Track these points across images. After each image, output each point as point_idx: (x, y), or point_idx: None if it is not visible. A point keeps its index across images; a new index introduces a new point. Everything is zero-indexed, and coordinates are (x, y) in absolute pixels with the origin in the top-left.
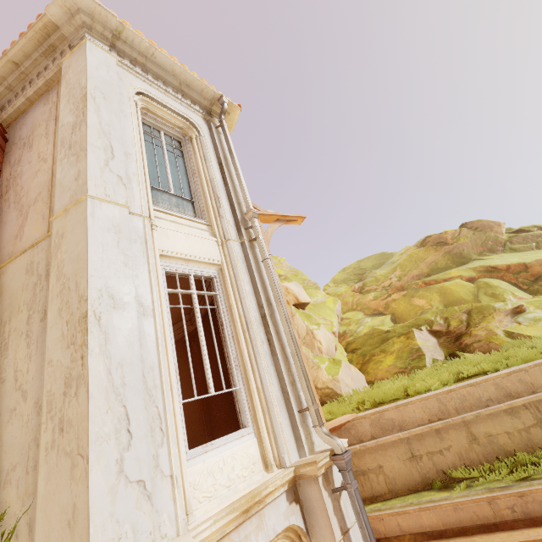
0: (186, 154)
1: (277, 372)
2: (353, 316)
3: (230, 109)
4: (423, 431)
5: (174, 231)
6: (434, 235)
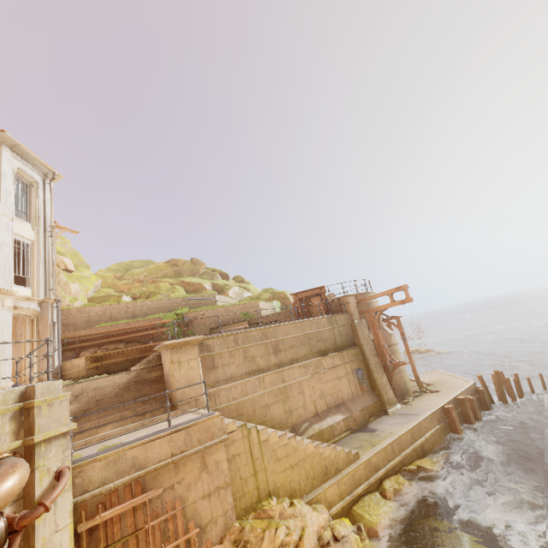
0: (29, 192)
1: (45, 278)
2: (106, 290)
3: (58, 176)
4: (96, 314)
5: (20, 226)
6: (175, 259)
